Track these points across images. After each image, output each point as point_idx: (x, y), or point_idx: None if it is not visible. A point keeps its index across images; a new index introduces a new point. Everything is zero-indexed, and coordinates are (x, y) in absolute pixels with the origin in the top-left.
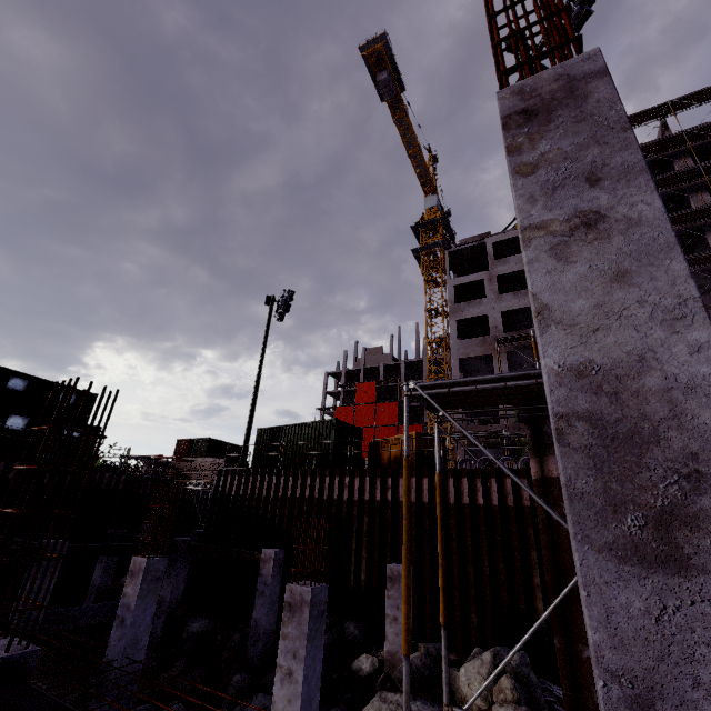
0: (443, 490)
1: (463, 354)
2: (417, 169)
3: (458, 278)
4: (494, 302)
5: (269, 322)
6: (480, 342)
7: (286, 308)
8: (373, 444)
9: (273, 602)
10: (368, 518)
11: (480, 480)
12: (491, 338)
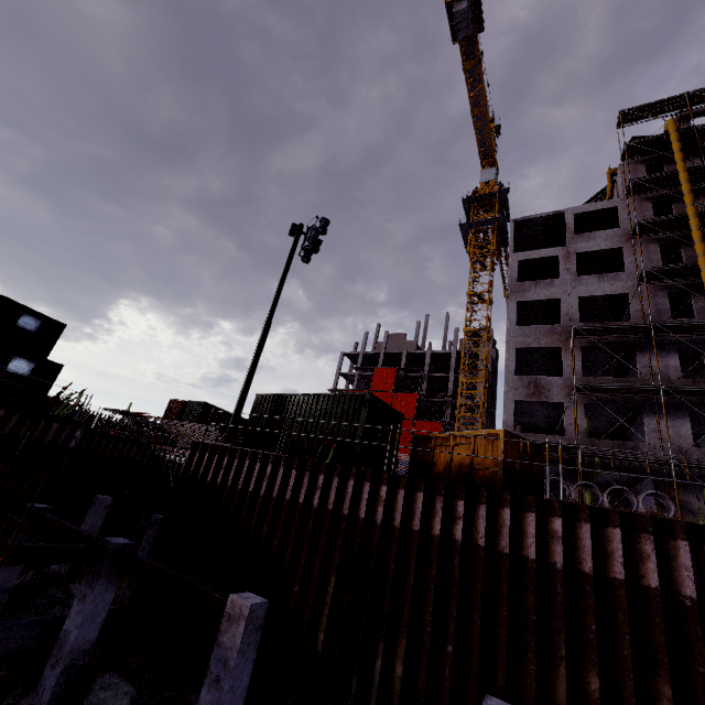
0: (567, 542)
1: (522, 344)
2: (478, 134)
3: (524, 252)
4: (570, 285)
5: (291, 257)
6: (546, 331)
7: (315, 242)
8: (420, 439)
9: (234, 701)
10: (415, 562)
11: (651, 538)
12: (562, 327)
